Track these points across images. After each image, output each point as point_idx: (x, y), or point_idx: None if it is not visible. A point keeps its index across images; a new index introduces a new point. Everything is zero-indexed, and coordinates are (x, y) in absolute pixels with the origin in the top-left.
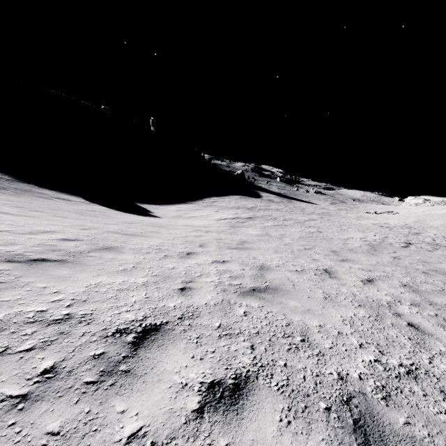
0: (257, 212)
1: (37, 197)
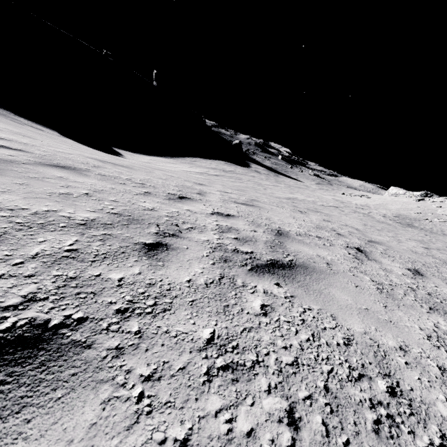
0: (229, 174)
1: (8, 120)
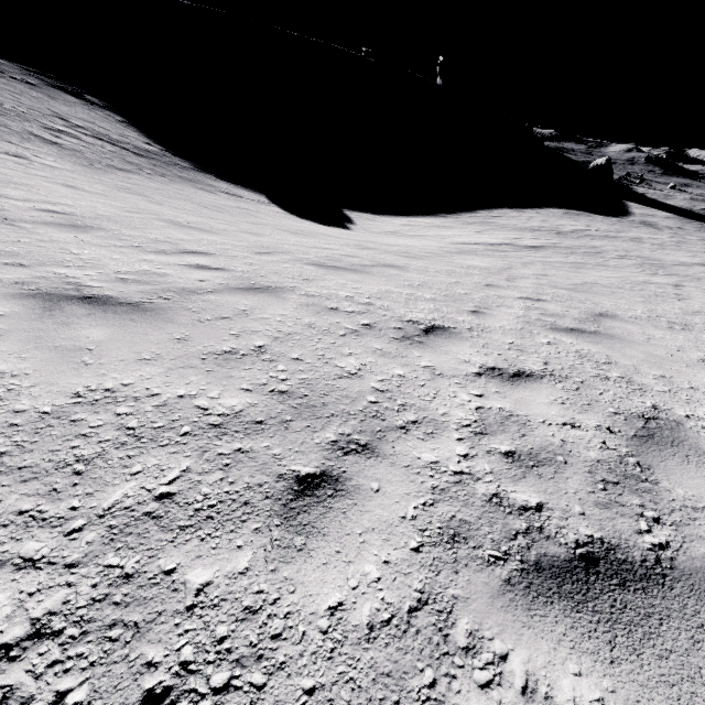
0: (570, 240)
1: (194, 188)
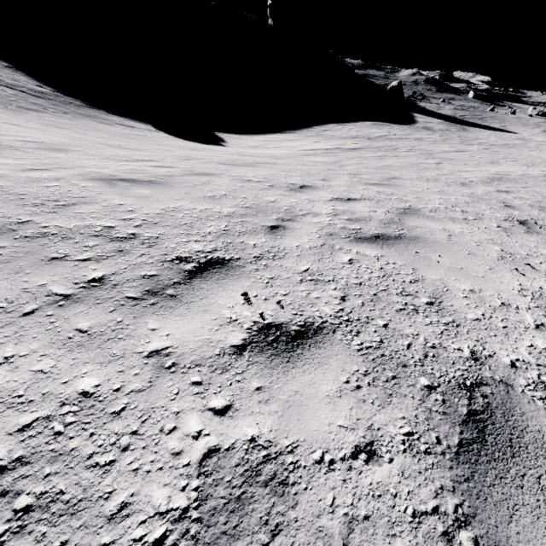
0: (377, 143)
1: (95, 122)
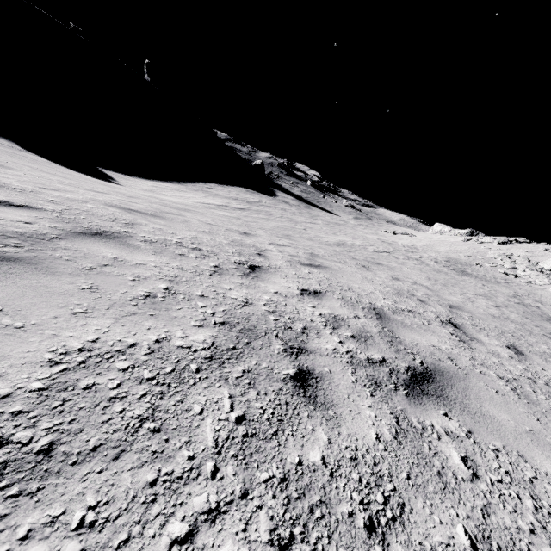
0: (255, 207)
1: None
